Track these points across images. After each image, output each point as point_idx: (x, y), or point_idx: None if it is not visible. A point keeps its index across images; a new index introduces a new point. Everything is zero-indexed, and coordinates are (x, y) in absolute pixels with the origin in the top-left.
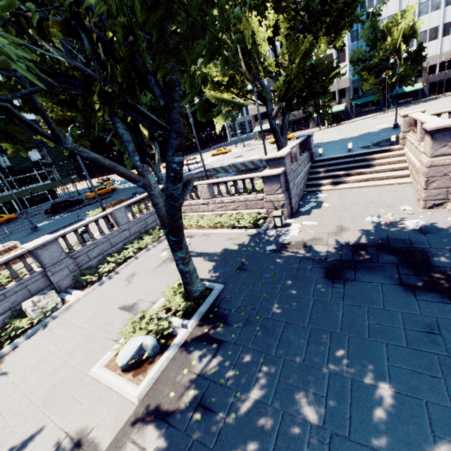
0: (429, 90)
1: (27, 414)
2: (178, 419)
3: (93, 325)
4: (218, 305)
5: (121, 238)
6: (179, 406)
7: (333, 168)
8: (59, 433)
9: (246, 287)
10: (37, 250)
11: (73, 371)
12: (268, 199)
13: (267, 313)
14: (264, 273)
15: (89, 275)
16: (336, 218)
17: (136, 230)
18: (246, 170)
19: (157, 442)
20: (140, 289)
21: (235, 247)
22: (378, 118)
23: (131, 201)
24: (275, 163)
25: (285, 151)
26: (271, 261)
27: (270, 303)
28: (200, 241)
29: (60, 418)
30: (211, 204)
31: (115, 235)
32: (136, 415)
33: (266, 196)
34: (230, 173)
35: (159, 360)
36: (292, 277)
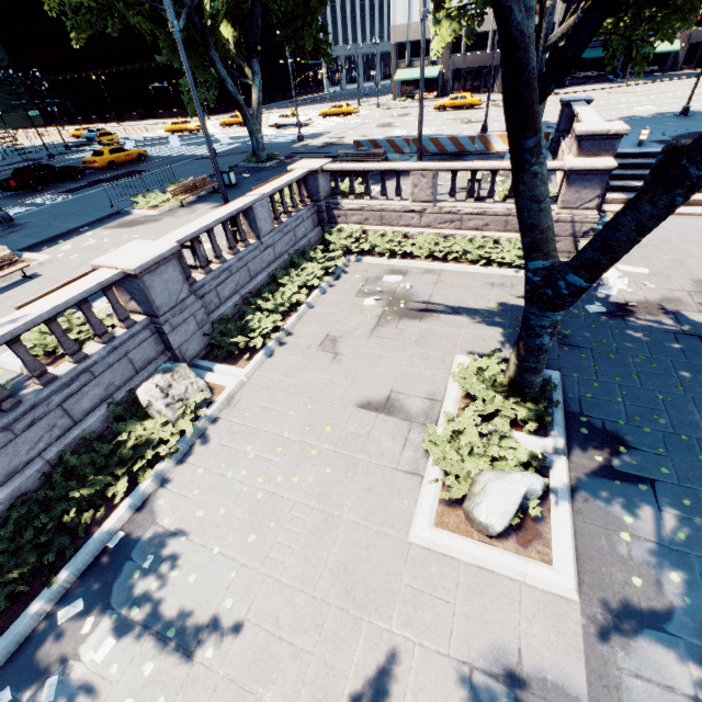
0: (685, 58)
1: (329, 627)
2: (693, 629)
3: (327, 440)
4: (582, 411)
5: (263, 263)
6: (671, 603)
7: (620, 172)
8: (448, 665)
9: (610, 379)
10: (143, 275)
11: (363, 533)
12: (563, 217)
13: (695, 430)
14: (623, 355)
15: (241, 336)
16: (677, 265)
17: (282, 249)
18: (441, 154)
19: (689, 675)
20: (376, 371)
21: (518, 302)
22: (618, 92)
23: (277, 186)
24: (597, 146)
25: (621, 124)
26: (619, 335)
27: (686, 412)
28: (430, 283)
29: (422, 634)
30: (429, 213)
31: (255, 256)
32: (594, 623)
33: (559, 211)
34: (407, 156)
35: (559, 516)
36: (687, 367)
